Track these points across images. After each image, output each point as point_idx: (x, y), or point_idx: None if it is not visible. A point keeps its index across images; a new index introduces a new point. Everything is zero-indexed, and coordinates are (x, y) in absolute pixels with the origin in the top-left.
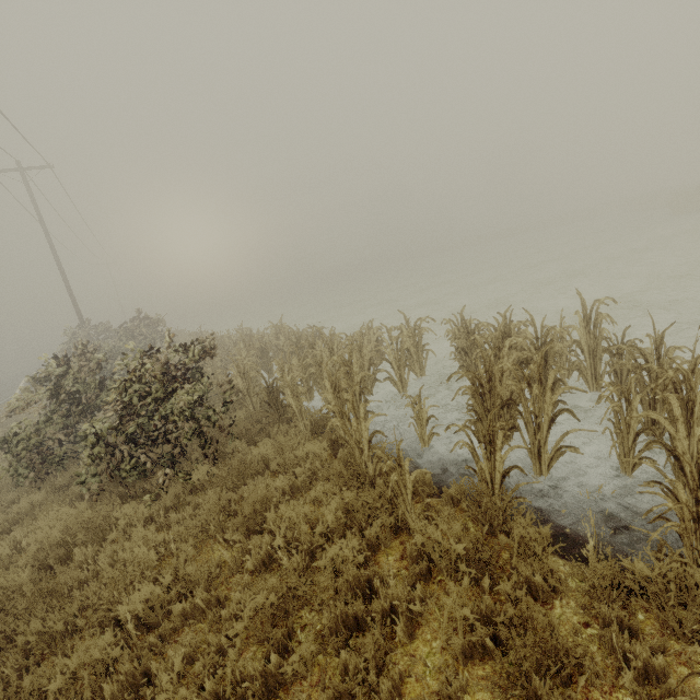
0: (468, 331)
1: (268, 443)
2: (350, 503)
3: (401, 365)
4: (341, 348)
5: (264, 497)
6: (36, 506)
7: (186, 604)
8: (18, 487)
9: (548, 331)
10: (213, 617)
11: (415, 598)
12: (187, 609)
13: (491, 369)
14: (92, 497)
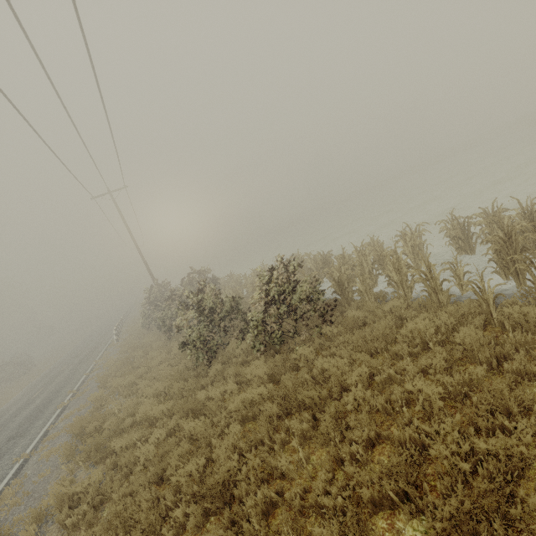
0: (459, 224)
1: (358, 309)
2: (453, 314)
3: (415, 255)
4: (369, 253)
5: (385, 328)
6: (219, 372)
7: (380, 377)
8: (196, 367)
9: (532, 206)
10: (399, 380)
11: (528, 341)
12: (381, 380)
13: (511, 230)
14: (246, 364)
